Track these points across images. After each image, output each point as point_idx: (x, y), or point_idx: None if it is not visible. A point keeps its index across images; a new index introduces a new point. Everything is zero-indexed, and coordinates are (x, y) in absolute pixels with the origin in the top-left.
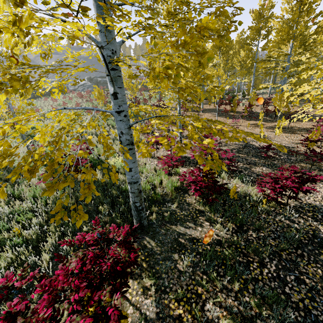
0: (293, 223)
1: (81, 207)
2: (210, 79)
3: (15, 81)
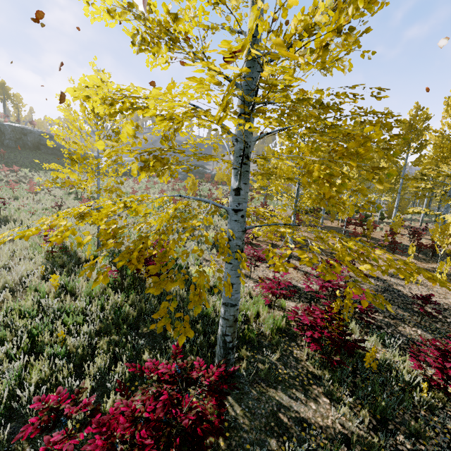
0: None
1: (187, 317)
2: (364, 193)
3: (158, 162)
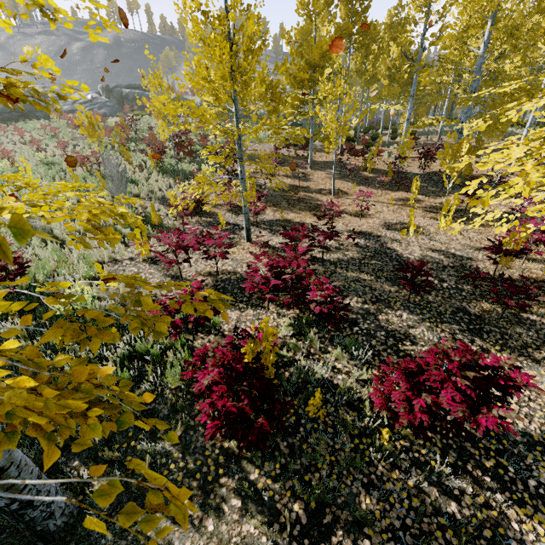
0: (449, 497)
1: None
2: None
3: None
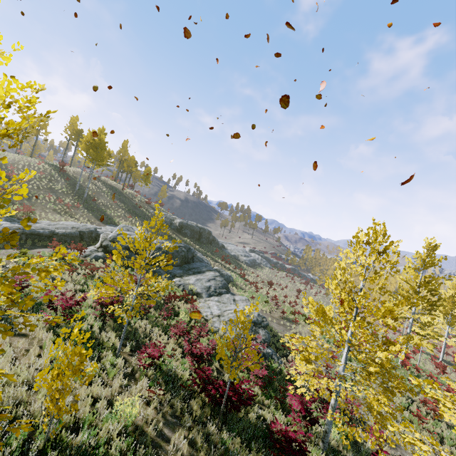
0: None
1: None
2: None
3: None
